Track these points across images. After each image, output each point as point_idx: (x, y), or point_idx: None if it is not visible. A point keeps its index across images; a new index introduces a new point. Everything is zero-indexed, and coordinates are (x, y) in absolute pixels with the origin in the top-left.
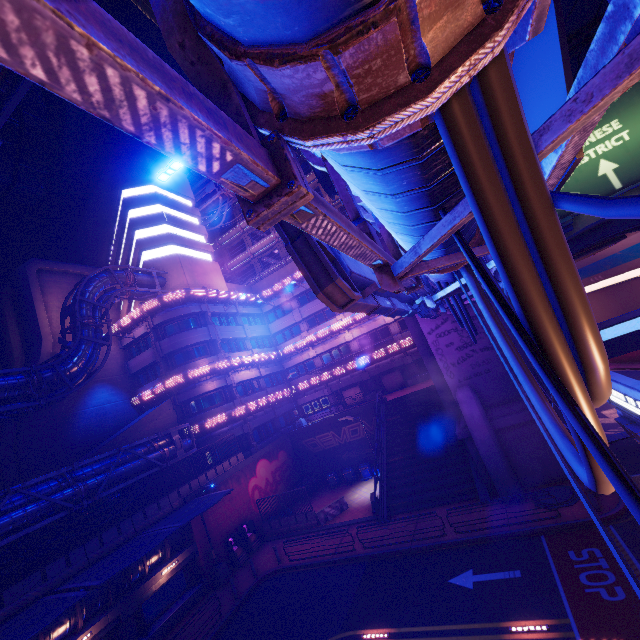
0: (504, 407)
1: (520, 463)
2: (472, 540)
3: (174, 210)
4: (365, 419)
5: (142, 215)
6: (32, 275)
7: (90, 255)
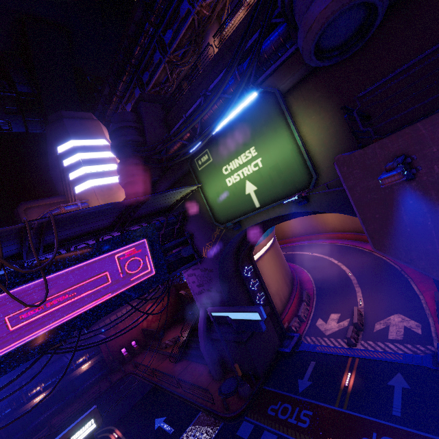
0: (220, 326)
1: (227, 358)
2: (183, 397)
3: (90, 153)
4: None
5: (69, 164)
6: (22, 213)
7: (57, 186)
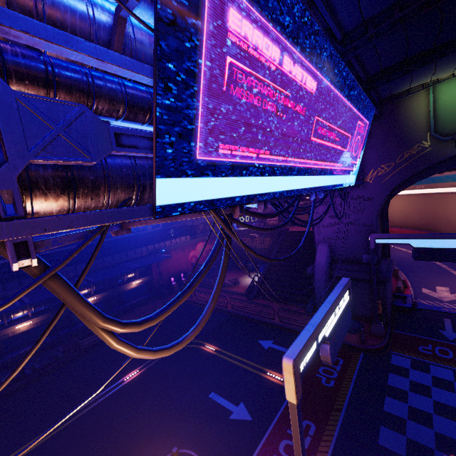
0: (345, 264)
1: None
2: (285, 327)
3: None
4: (271, 238)
5: None
6: None
7: None
